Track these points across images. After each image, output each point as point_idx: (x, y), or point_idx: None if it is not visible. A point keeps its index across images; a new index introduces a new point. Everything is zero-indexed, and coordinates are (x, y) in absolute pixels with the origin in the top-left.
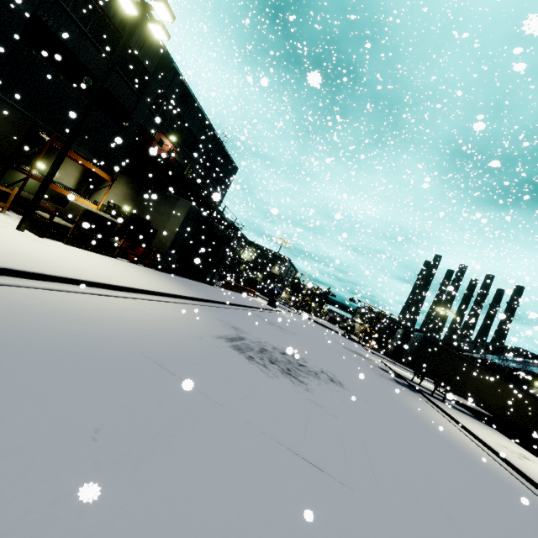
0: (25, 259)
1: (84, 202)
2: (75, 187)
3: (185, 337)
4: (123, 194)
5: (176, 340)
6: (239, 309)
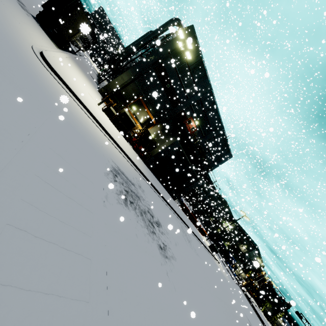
0: (77, 91)
1: (140, 126)
2: (142, 122)
3: (94, 139)
4: (156, 131)
5: (86, 132)
6: (171, 210)
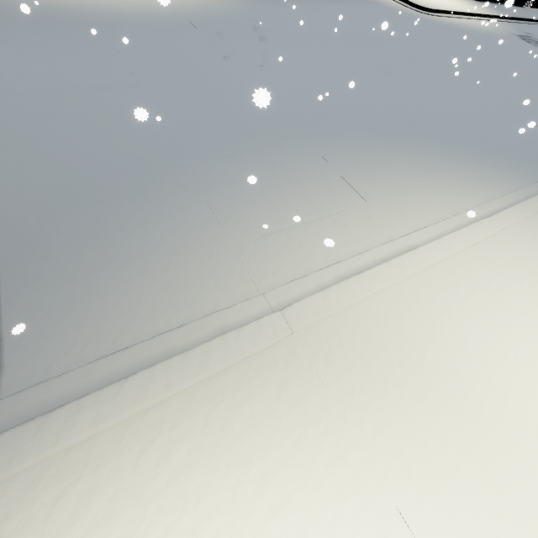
0: (438, 6)
1: None
2: None
3: (496, 32)
4: None
5: (493, 33)
6: None
